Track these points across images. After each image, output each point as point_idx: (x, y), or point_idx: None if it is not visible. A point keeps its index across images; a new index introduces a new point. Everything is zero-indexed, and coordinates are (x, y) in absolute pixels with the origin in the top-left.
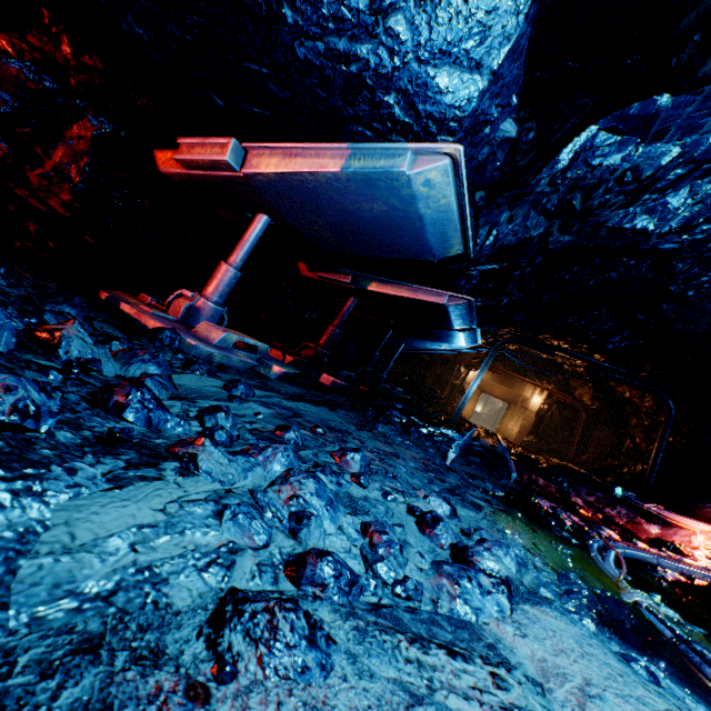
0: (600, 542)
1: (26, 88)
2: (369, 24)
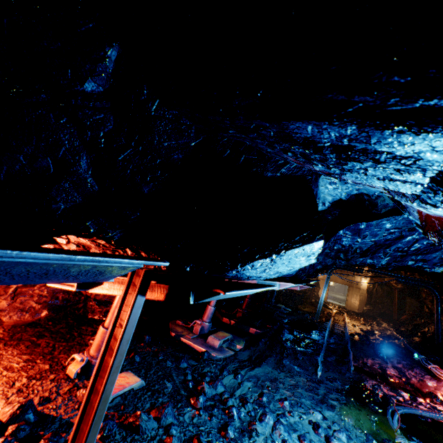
0: (393, 407)
1: None
2: None
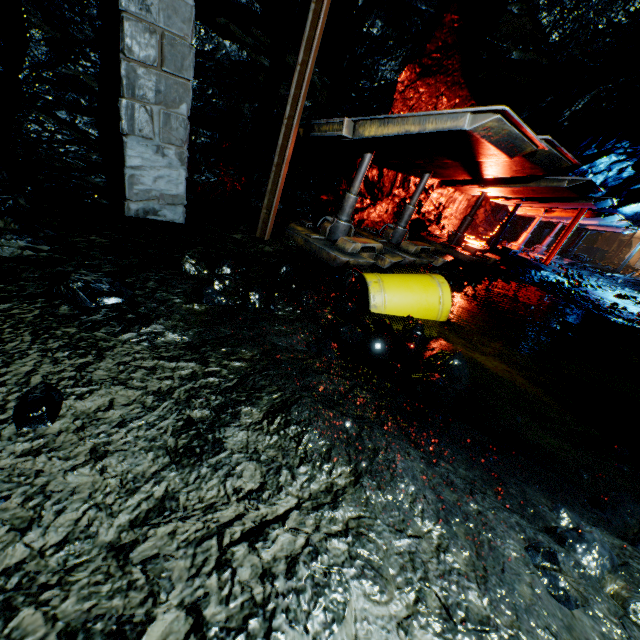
0: None
1: (502, 206)
2: None
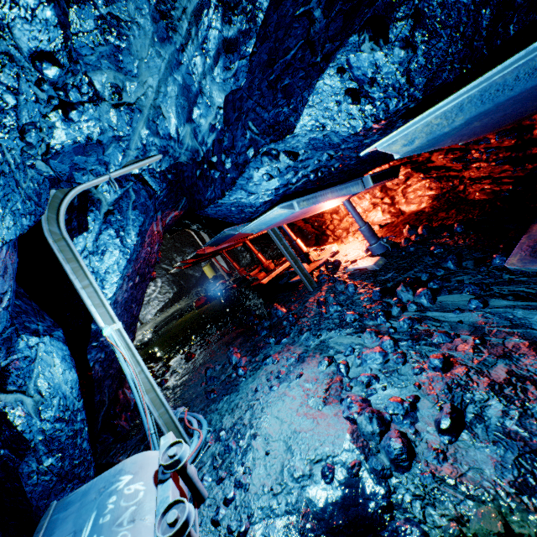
0: None
1: None
2: (338, 157)
